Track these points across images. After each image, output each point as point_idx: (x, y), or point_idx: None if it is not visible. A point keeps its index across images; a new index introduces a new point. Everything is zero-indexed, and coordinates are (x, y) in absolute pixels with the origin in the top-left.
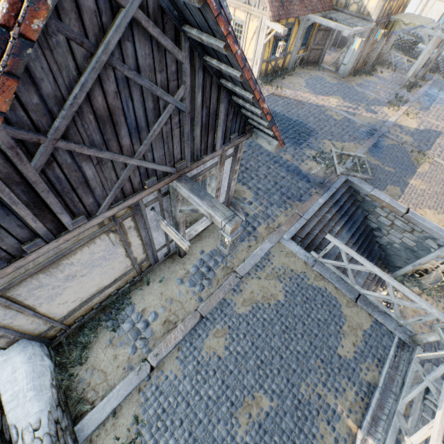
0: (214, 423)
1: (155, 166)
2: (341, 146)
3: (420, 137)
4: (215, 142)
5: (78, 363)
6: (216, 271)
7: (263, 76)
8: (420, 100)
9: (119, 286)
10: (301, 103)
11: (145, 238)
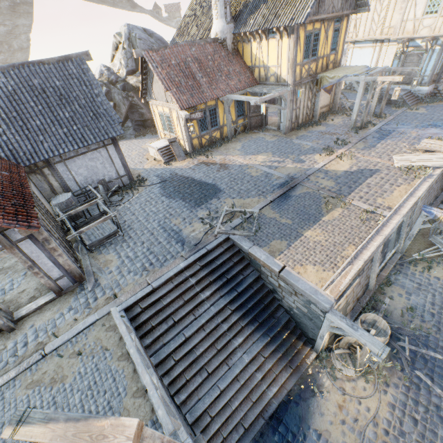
0: None
1: None
2: (242, 202)
3: (346, 180)
4: None
5: None
6: (29, 347)
7: (197, 149)
8: (367, 139)
9: None
10: (225, 166)
11: None
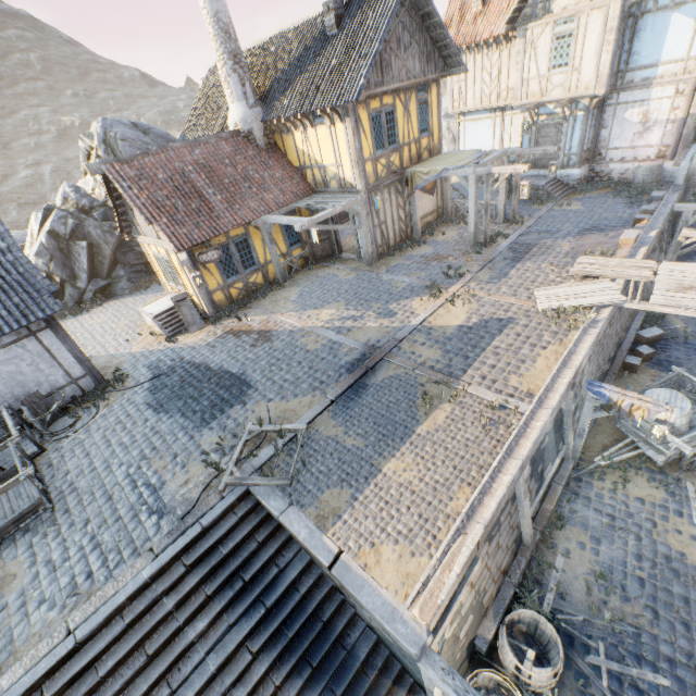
0: None
1: None
2: (283, 408)
3: (461, 343)
4: None
5: None
6: None
7: (224, 307)
8: (495, 263)
9: None
10: (265, 335)
11: None
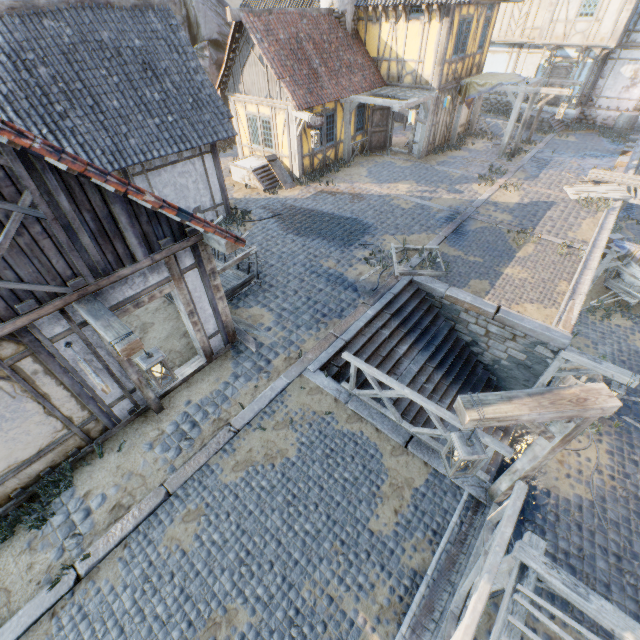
0: None
1: (26, 286)
2: (408, 239)
3: (523, 213)
4: (132, 251)
5: None
6: (202, 427)
7: (308, 173)
8: (525, 169)
9: (54, 461)
10: (358, 196)
11: (73, 387)
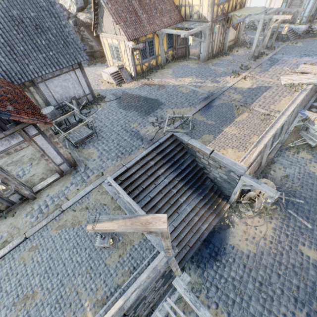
0: (0, 308)
1: None
2: (179, 111)
3: (249, 94)
4: None
5: None
6: (50, 207)
7: (140, 74)
8: (262, 65)
9: None
10: (162, 86)
11: None
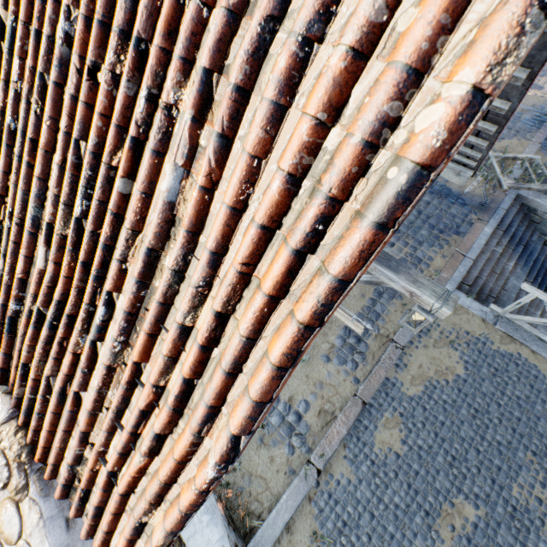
0: (409, 538)
1: None
2: (500, 145)
3: None
4: None
5: (233, 470)
6: (367, 342)
7: None
8: None
9: None
10: None
11: None
